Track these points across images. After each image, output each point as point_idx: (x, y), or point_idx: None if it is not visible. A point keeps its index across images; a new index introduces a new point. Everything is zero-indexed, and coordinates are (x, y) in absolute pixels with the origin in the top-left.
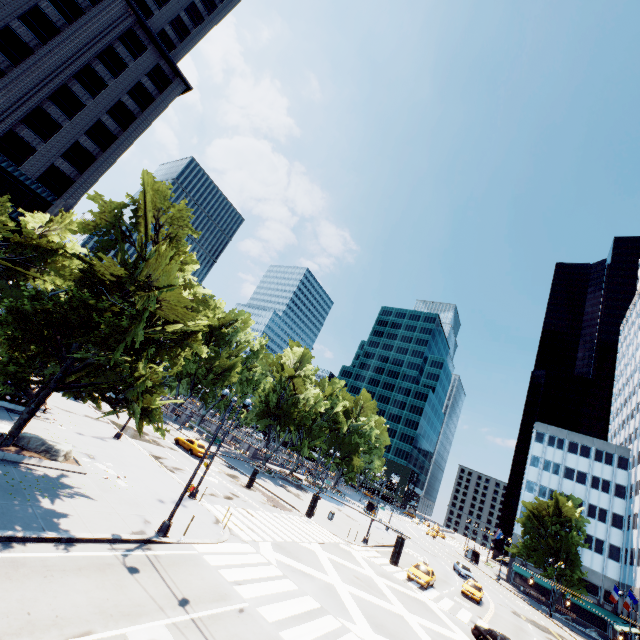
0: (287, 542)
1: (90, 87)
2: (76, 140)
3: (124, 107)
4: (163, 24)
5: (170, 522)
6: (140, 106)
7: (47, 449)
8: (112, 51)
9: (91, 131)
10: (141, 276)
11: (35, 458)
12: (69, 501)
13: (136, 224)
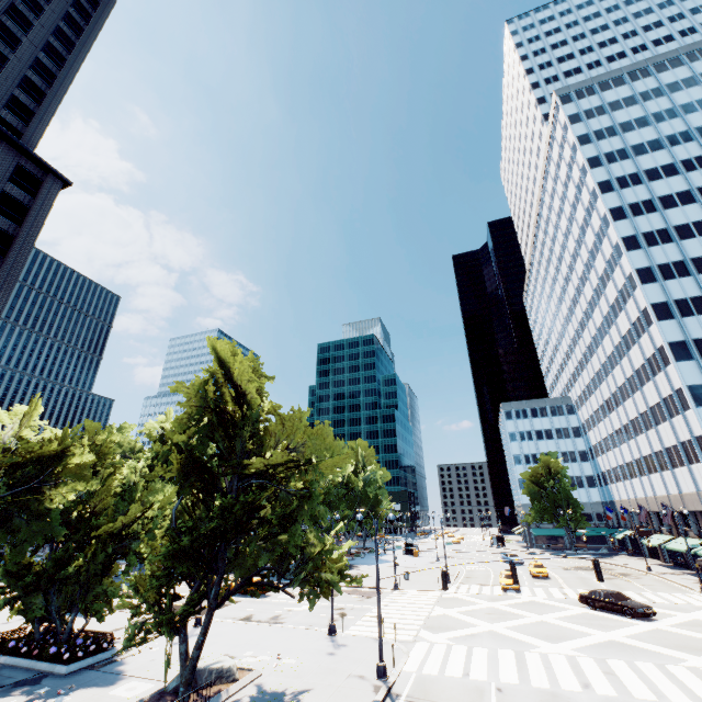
0: (426, 620)
1: None
2: None
3: None
4: None
5: (384, 663)
6: (13, 221)
7: (218, 675)
8: None
9: None
10: (268, 449)
11: (225, 690)
12: None
13: (221, 396)
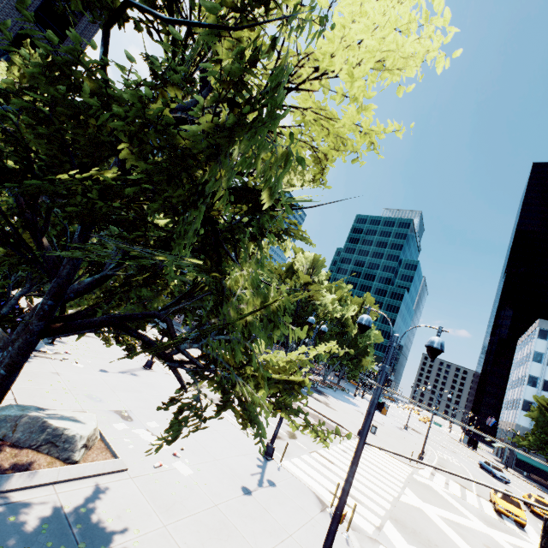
0: (393, 505)
1: None
2: None
3: None
4: None
5: None
6: None
7: (51, 438)
8: None
9: None
10: None
11: (25, 473)
12: None
13: None
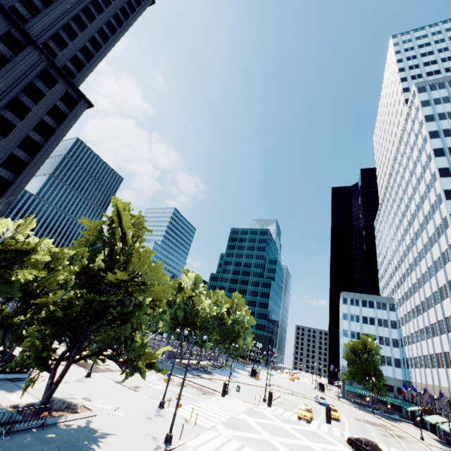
0: (228, 419)
1: (18, 113)
2: (11, 152)
3: (45, 124)
4: (65, 61)
5: (171, 433)
6: (57, 122)
7: (68, 406)
8: (32, 85)
9: (22, 144)
10: (128, 272)
11: (65, 416)
12: (106, 441)
13: (112, 234)
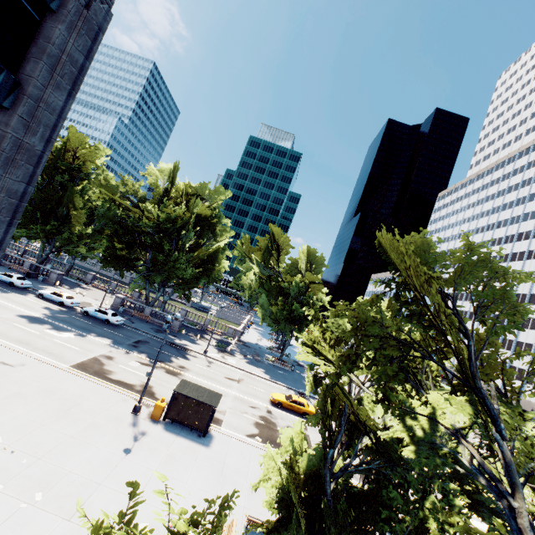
0: None
1: None
2: None
3: None
4: None
5: None
6: None
7: None
8: None
9: None
10: None
11: None
12: None
13: None
